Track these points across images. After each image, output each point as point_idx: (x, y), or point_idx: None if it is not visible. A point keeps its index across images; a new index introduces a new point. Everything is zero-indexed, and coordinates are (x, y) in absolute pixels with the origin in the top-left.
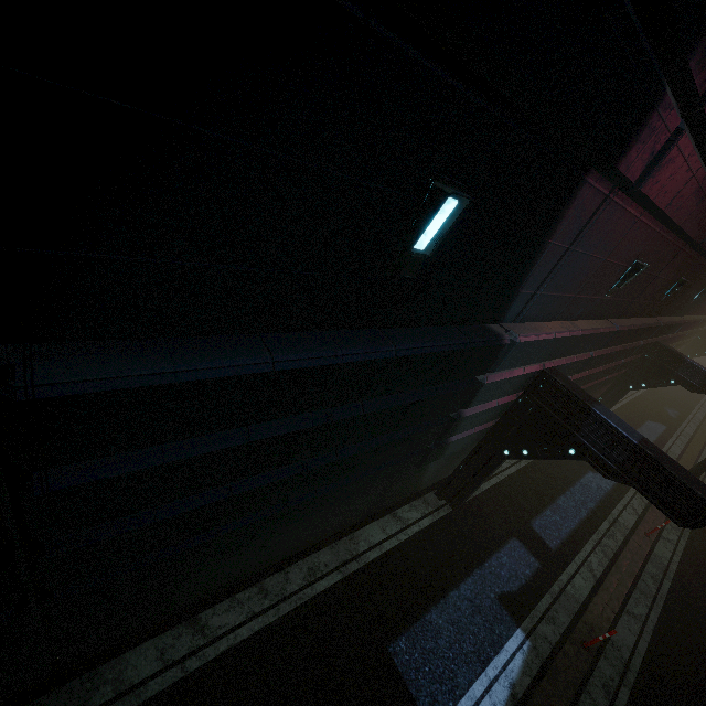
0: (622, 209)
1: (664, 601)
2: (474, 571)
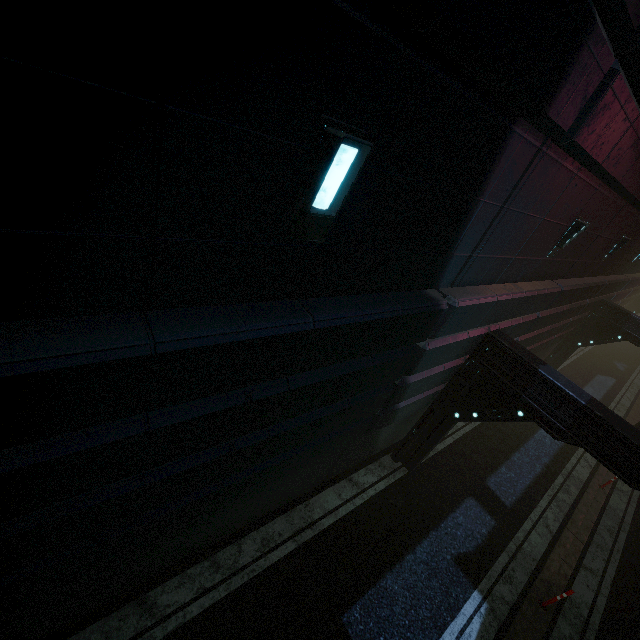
0: (557, 163)
1: (621, 554)
2: (430, 533)
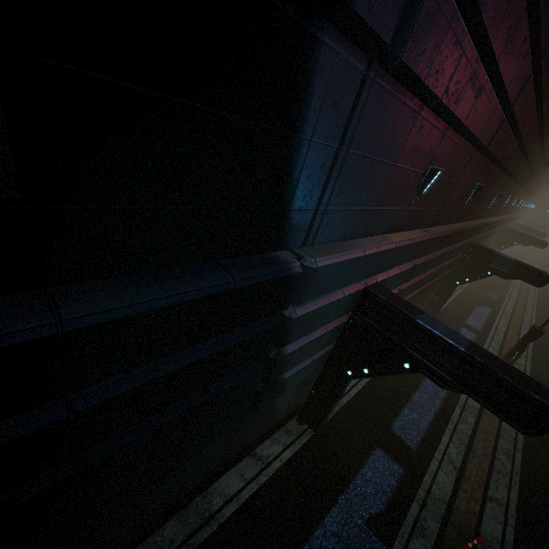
0: (394, 97)
1: (520, 476)
2: (340, 498)
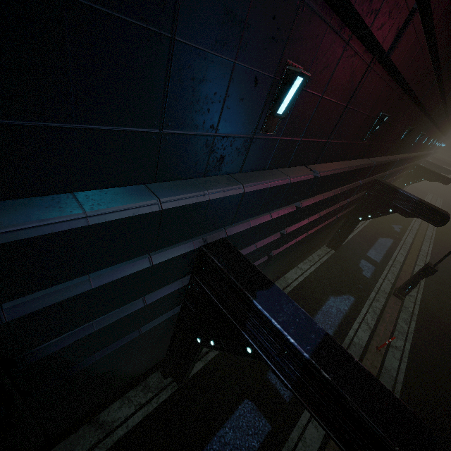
0: None
1: None
2: None
